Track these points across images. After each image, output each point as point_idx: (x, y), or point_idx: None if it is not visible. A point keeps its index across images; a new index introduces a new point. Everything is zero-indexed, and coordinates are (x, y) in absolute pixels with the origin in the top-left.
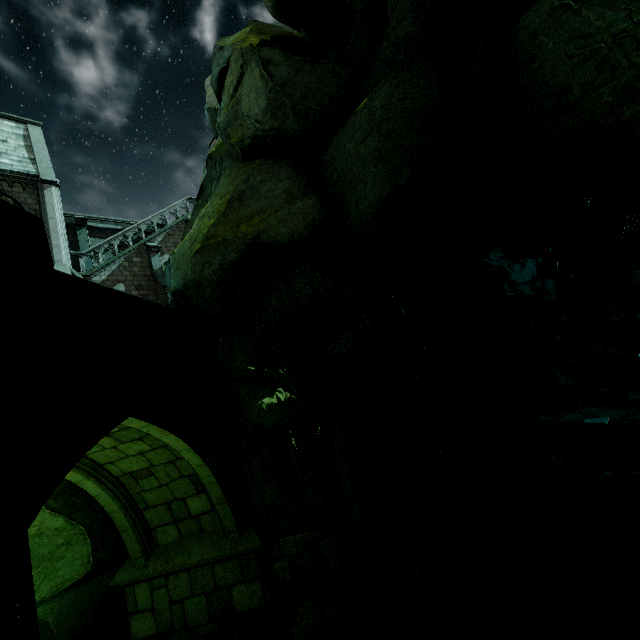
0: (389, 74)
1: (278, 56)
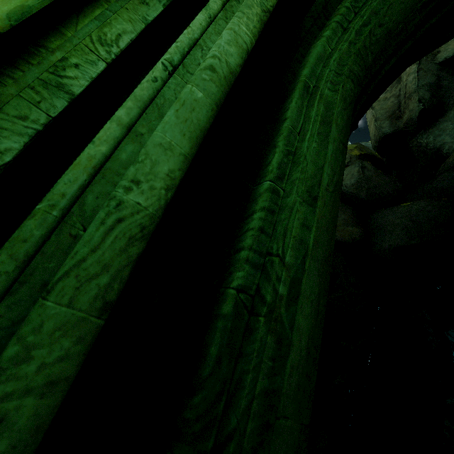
0: (426, 197)
1: (370, 167)
